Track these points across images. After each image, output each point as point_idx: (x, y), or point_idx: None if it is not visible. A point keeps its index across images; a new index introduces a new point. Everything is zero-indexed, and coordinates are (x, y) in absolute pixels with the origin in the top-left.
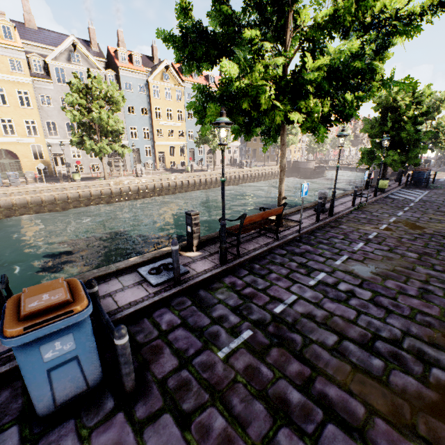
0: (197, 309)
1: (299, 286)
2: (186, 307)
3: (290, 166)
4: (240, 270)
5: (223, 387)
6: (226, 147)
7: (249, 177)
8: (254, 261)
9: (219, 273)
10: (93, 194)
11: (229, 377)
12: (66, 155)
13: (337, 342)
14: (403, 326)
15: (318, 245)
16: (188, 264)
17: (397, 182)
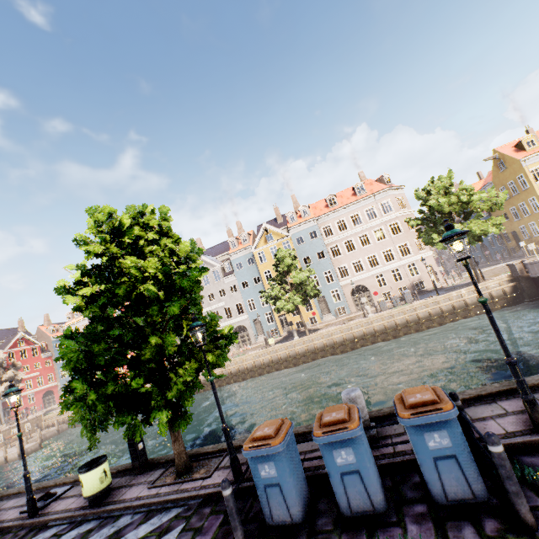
0: None
1: None
2: None
3: (521, 274)
4: None
5: None
6: None
7: (383, 330)
8: None
9: None
10: None
11: None
12: None
13: None
14: None
15: None
16: None
17: None
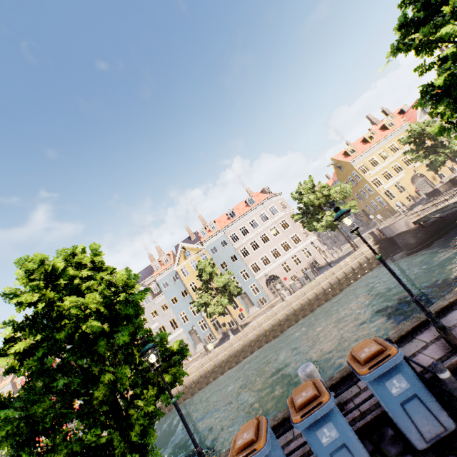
0: None
1: None
2: None
3: (380, 237)
4: None
5: None
6: None
7: (301, 307)
8: None
9: None
10: None
11: None
12: None
13: None
14: None
15: None
16: None
17: None
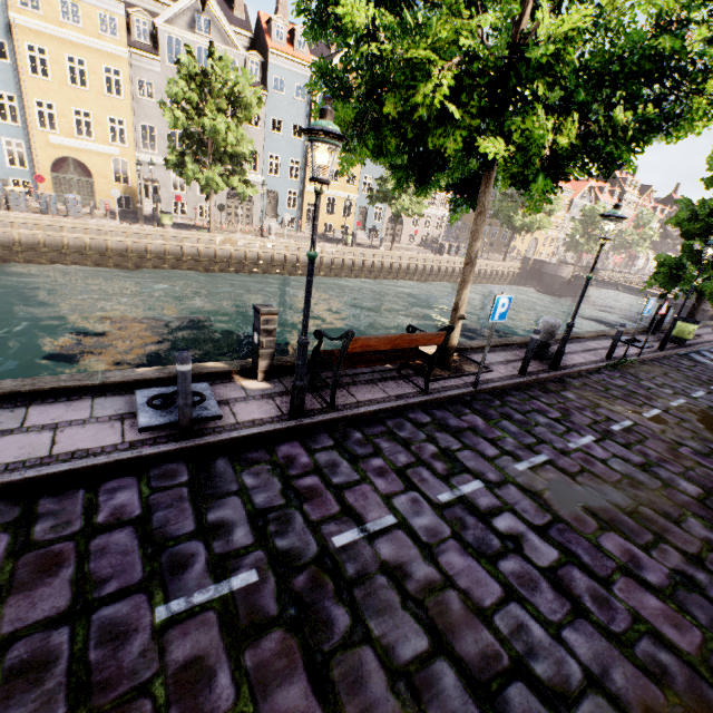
0: (187, 496)
1: (413, 499)
2: (171, 486)
3: (527, 267)
4: (321, 435)
5: (109, 699)
6: (324, 186)
7: (450, 273)
8: (358, 425)
9: (277, 432)
10: (186, 252)
11: (140, 676)
12: (163, 184)
13: (422, 657)
14: (596, 660)
15: (500, 420)
16: (233, 402)
17: None
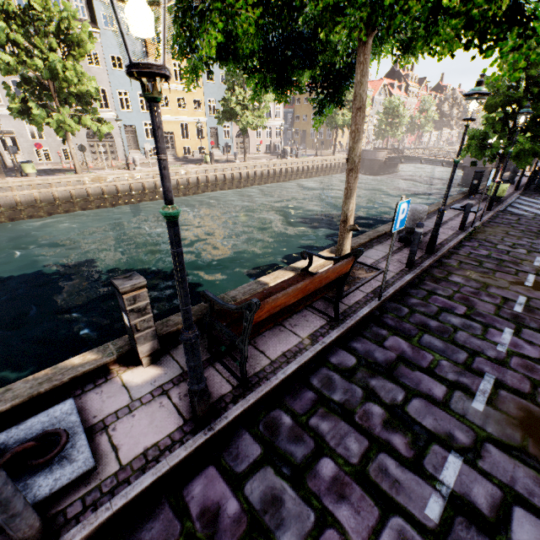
0: None
1: (401, 534)
2: None
3: None
4: (242, 439)
5: None
6: (158, 80)
7: (295, 172)
8: (282, 400)
9: (183, 461)
10: (58, 196)
11: None
12: (19, 134)
13: None
14: None
15: (420, 335)
16: (112, 422)
17: (510, 185)
